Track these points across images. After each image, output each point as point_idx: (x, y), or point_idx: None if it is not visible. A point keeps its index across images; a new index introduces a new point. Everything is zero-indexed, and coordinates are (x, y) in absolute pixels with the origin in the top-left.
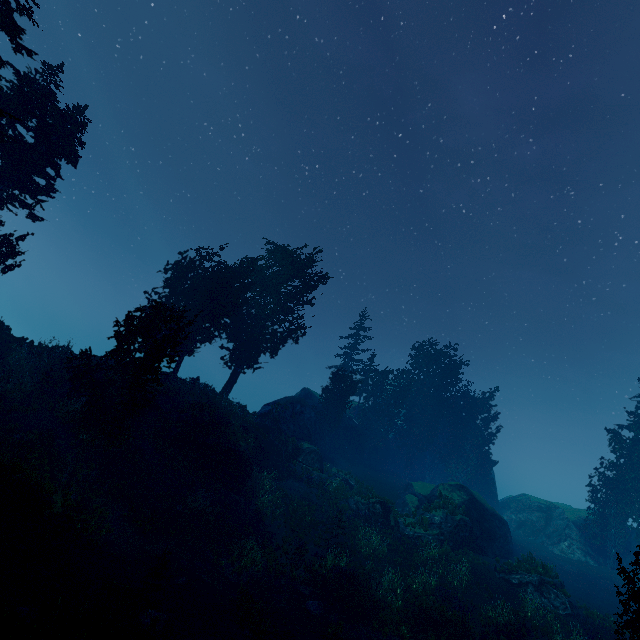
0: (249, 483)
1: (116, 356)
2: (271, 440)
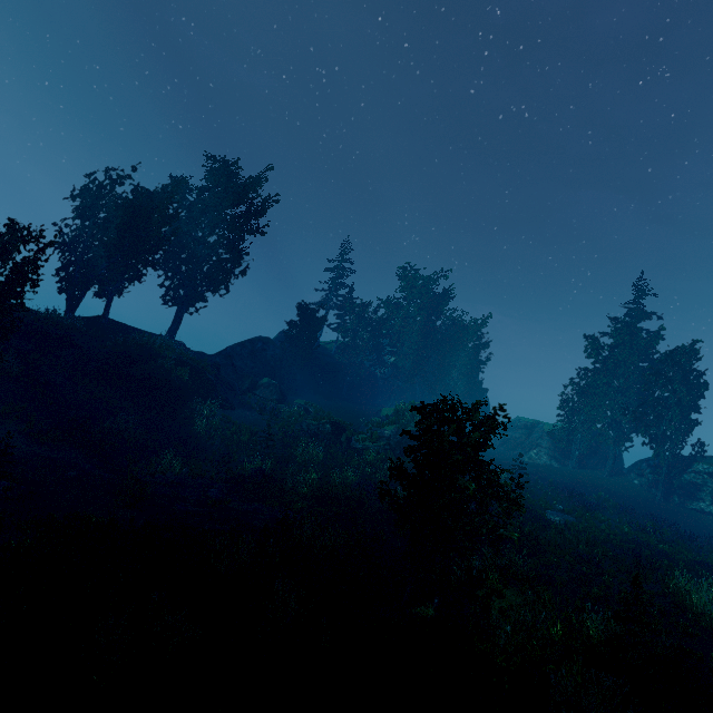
0: (188, 411)
1: None
2: (222, 375)
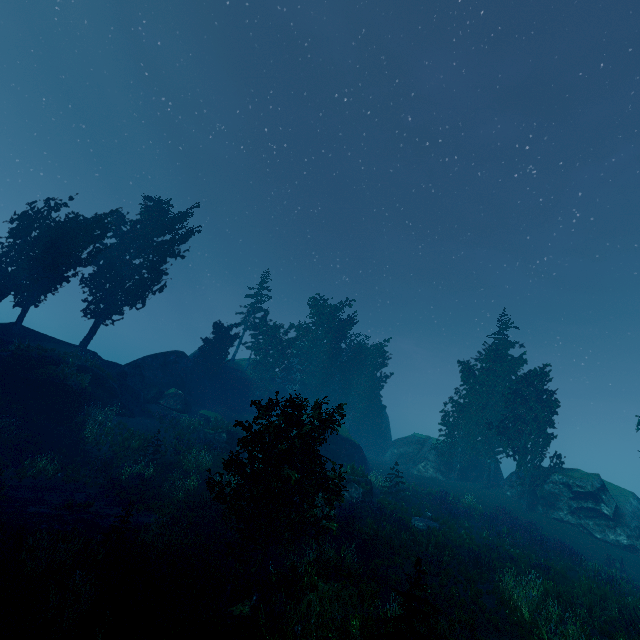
0: (82, 417)
1: None
2: (128, 384)
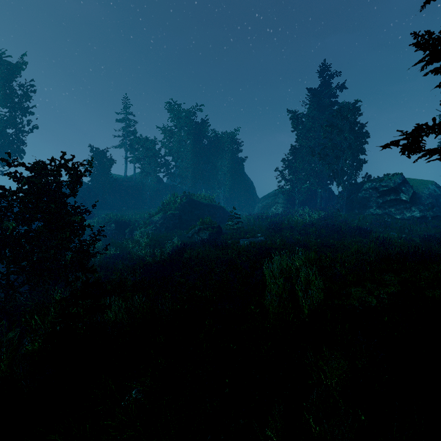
0: None
1: None
2: None
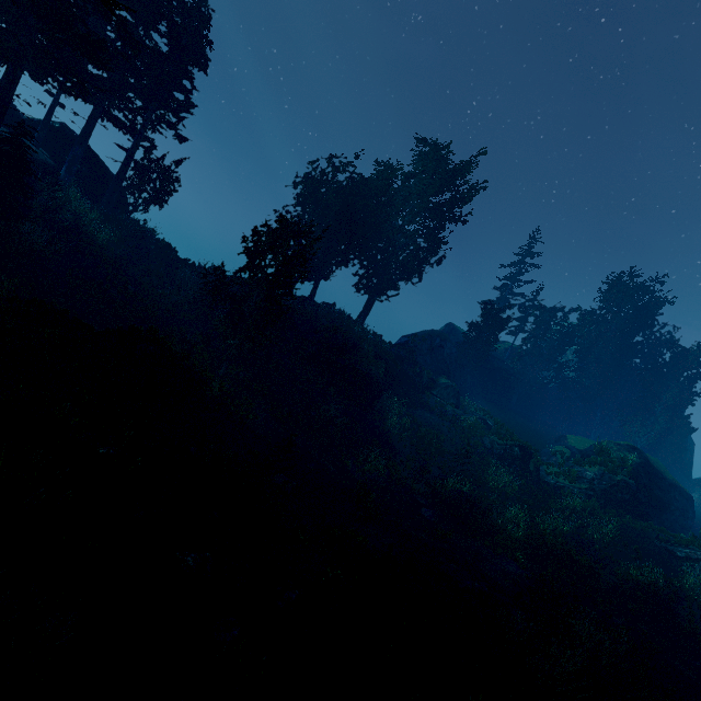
0: (379, 405)
1: (252, 272)
2: (404, 370)
